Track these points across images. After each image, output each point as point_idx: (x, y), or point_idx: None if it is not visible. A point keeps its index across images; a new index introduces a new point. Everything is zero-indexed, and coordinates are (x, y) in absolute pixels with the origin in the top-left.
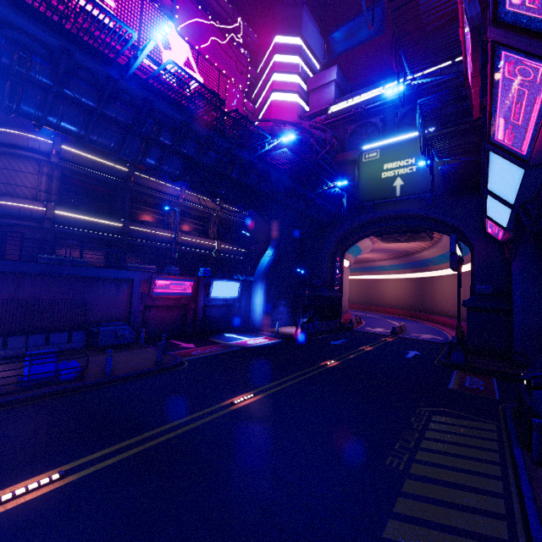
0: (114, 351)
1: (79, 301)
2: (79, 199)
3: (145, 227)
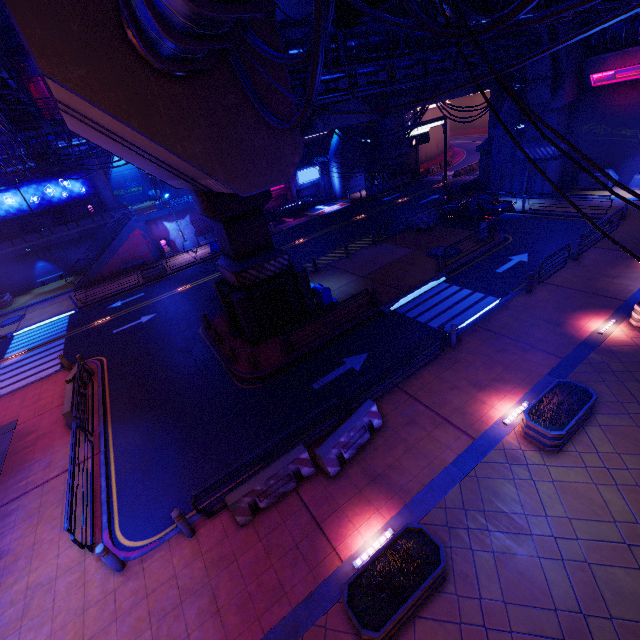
0: None
1: None
2: None
3: None
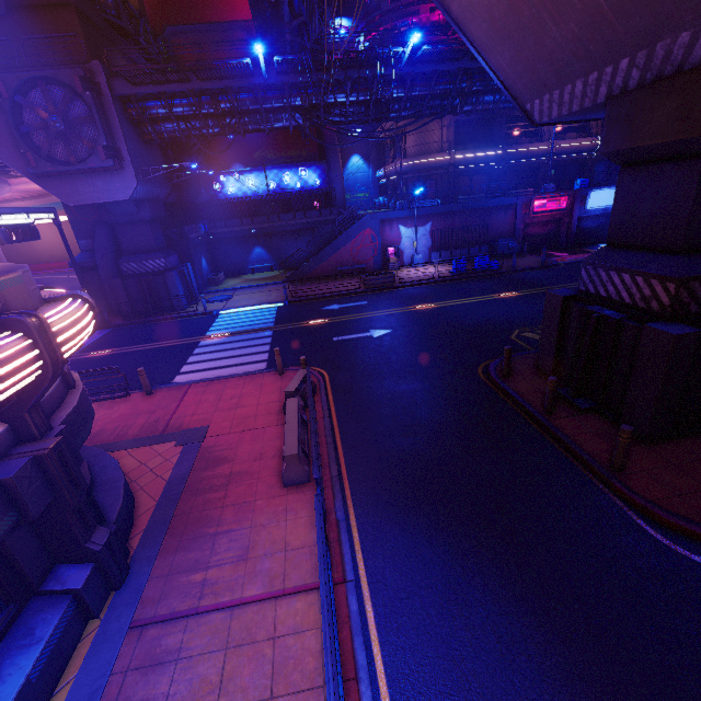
0: (508, 258)
1: (483, 225)
2: (466, 138)
3: (519, 147)
